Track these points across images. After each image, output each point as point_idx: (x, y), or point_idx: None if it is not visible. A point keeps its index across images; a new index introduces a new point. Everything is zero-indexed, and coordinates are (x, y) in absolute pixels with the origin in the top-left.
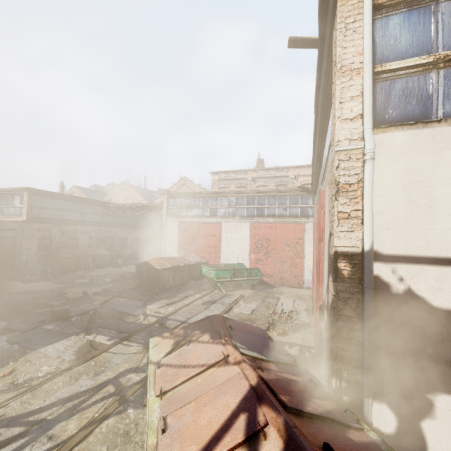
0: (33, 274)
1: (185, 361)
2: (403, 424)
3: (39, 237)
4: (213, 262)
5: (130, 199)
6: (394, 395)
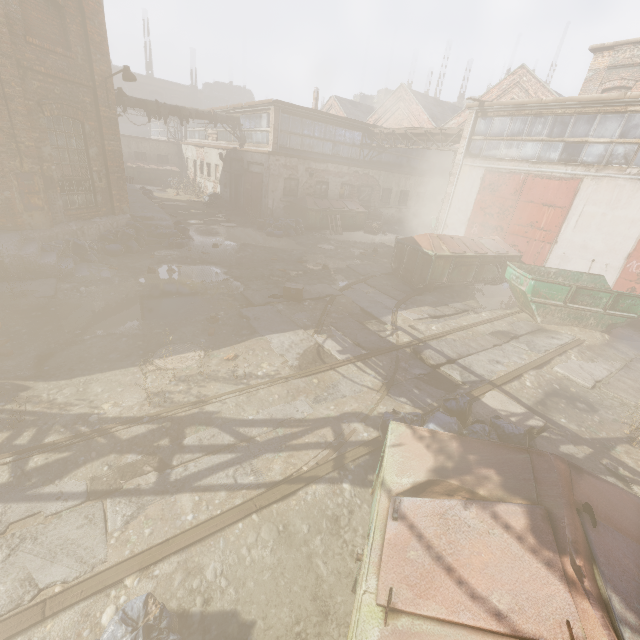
0: (277, 227)
1: (453, 554)
2: None
3: (285, 177)
4: (532, 258)
5: (406, 120)
6: None
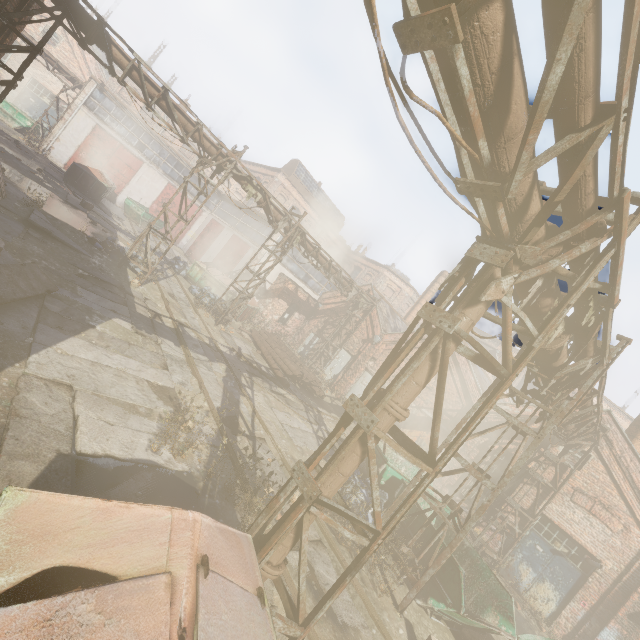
0: None
1: (215, 272)
2: None
3: None
4: (116, 187)
5: None
6: None
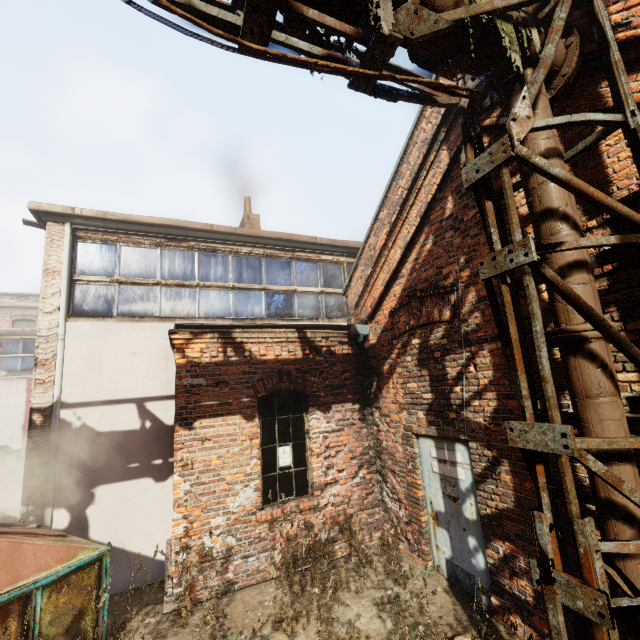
0: None
1: None
2: (75, 517)
3: None
4: None
5: None
6: (70, 499)
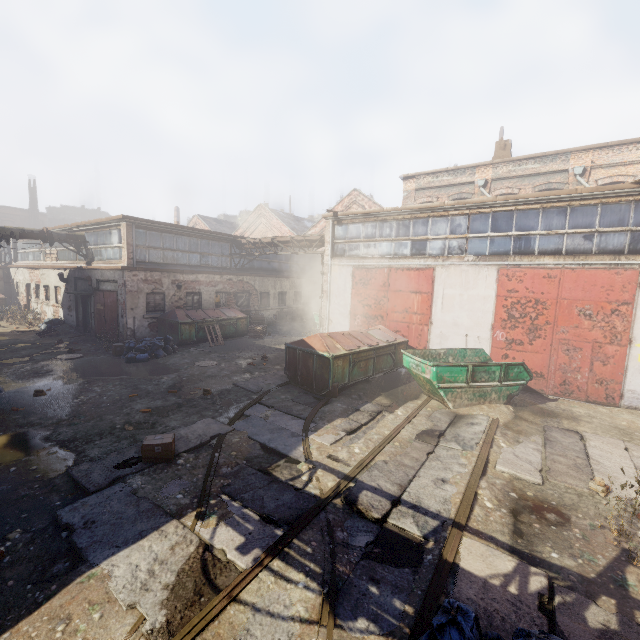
0: (140, 349)
1: None
2: None
3: (147, 292)
4: (416, 340)
5: (270, 232)
6: None
